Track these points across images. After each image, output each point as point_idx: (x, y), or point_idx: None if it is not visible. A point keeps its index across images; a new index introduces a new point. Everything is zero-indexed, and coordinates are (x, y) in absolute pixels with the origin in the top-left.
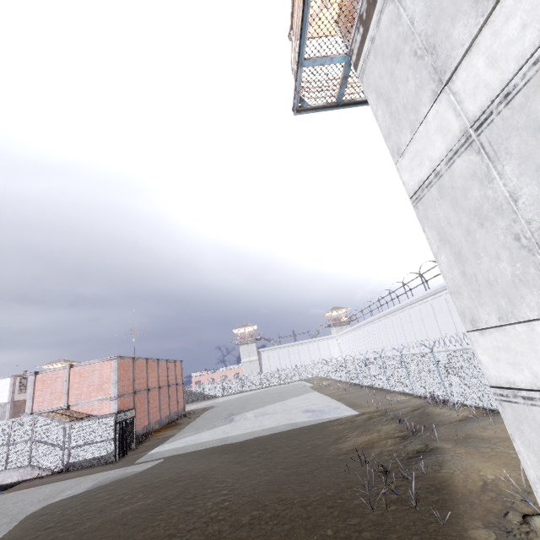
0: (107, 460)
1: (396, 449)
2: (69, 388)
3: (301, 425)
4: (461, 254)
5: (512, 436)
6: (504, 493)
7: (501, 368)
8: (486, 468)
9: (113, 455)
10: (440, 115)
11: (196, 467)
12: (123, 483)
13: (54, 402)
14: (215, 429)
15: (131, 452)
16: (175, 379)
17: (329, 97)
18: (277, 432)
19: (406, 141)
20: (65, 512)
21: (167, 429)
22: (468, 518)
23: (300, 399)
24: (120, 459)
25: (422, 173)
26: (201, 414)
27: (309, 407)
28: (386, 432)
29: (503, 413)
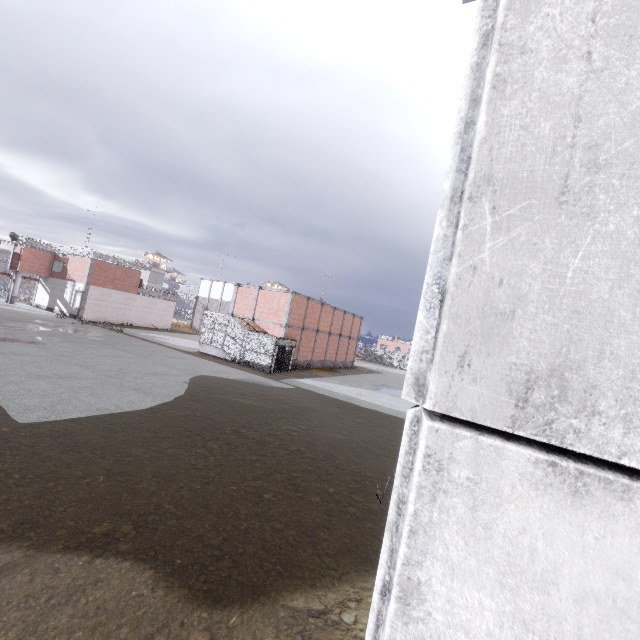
0: (265, 369)
1: None
2: (256, 305)
3: None
4: None
5: None
6: None
7: None
8: None
9: (269, 368)
10: None
11: (306, 403)
12: (256, 387)
13: (246, 312)
14: (355, 389)
15: (284, 373)
16: (350, 332)
17: None
18: (398, 416)
19: None
20: (215, 383)
21: (325, 370)
22: None
23: None
24: (274, 373)
25: None
26: (363, 373)
27: None
28: None
29: None
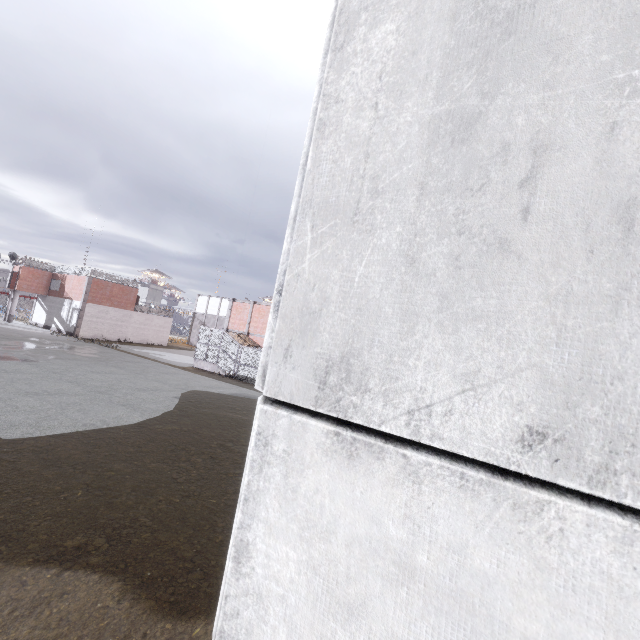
0: None
1: None
2: (251, 320)
3: None
4: None
5: None
6: None
7: None
8: None
9: None
10: None
11: None
12: (247, 401)
13: (241, 326)
14: None
15: None
16: None
17: None
18: None
19: None
20: (206, 398)
21: None
22: None
23: None
24: None
25: None
26: None
27: None
28: None
29: None
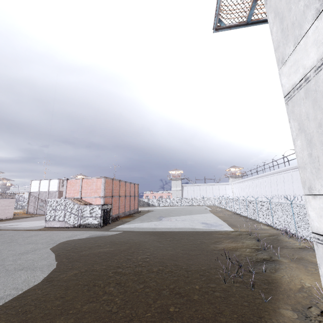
0: (97, 226)
1: (251, 255)
2: (82, 189)
3: (197, 230)
4: (311, 141)
5: (319, 265)
6: (314, 296)
7: (322, 222)
8: (306, 279)
9: (100, 224)
10: (318, 30)
11: (137, 239)
12: (102, 238)
13: (75, 194)
14: (151, 222)
15: (108, 225)
16: (134, 193)
17: (241, 17)
18: (183, 231)
19: (289, 52)
20: (75, 245)
21: (127, 217)
22: (283, 302)
23: (201, 216)
24: (103, 227)
25: (296, 78)
26: (145, 213)
27: (205, 221)
28: (247, 244)
29: (316, 250)
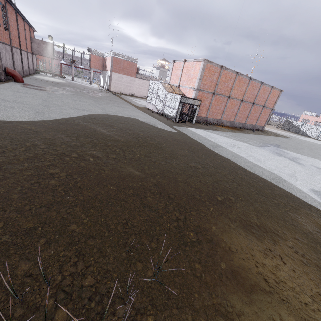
0: (172, 119)
1: None
2: (181, 75)
3: (281, 185)
4: None
5: None
6: None
7: None
8: None
9: (174, 118)
10: None
11: (160, 142)
12: (137, 125)
13: (175, 81)
14: (236, 142)
15: (187, 124)
16: (265, 102)
17: None
18: (250, 170)
19: None
20: (107, 119)
21: (230, 128)
22: None
23: None
24: (177, 123)
25: None
26: (266, 135)
27: None
28: None
29: None
